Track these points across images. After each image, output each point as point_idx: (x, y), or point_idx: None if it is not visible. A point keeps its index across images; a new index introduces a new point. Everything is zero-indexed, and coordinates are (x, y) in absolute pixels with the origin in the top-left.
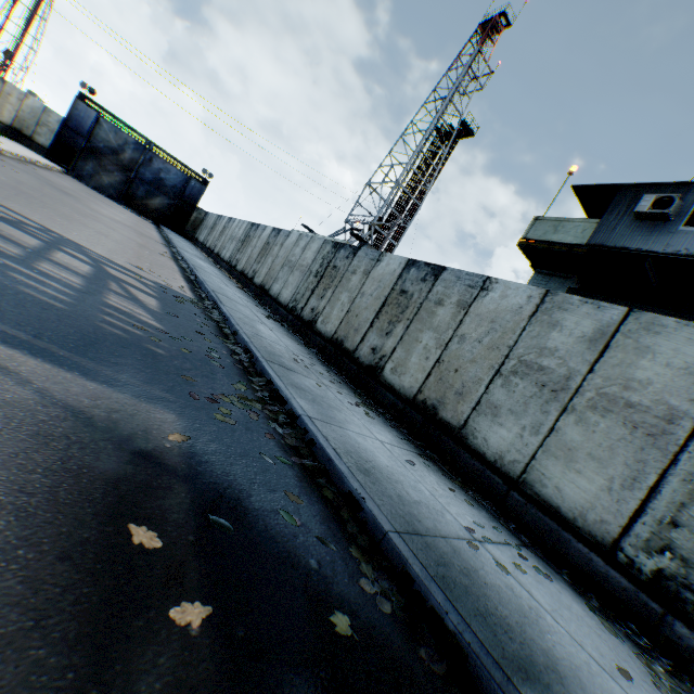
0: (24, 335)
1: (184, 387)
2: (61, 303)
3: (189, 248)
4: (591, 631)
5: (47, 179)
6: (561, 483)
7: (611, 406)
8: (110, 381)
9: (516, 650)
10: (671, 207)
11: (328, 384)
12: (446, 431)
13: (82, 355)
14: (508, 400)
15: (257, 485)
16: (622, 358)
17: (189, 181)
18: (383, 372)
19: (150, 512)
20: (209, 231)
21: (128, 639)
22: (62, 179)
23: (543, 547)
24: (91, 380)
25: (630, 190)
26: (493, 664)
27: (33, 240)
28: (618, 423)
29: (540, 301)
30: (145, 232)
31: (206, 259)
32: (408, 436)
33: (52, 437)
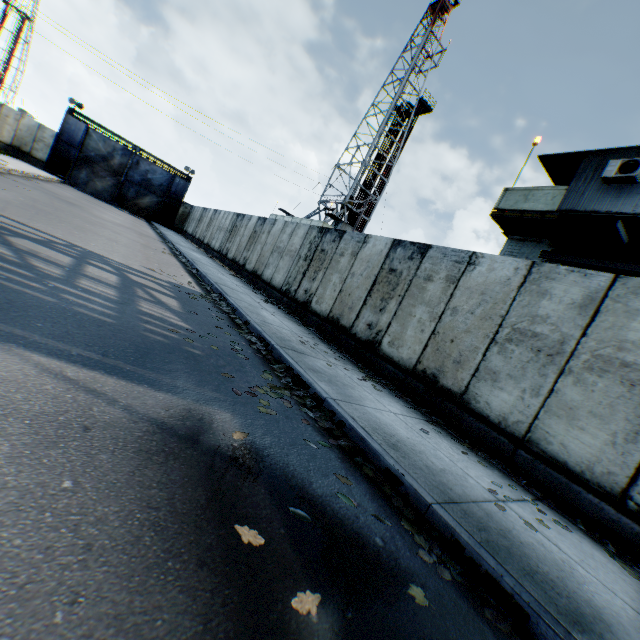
0: (95, 355)
1: (227, 385)
2: (109, 317)
3: (181, 242)
4: (616, 577)
5: (52, 192)
6: (565, 439)
7: (606, 366)
8: (171, 389)
9: (565, 604)
10: (637, 170)
11: (334, 362)
12: (448, 397)
13: (143, 367)
14: (505, 366)
15: (312, 471)
16: (613, 321)
17: (173, 179)
18: (381, 346)
19: (245, 511)
20: (197, 223)
21: (271, 632)
22: (63, 190)
23: (554, 499)
24: (158, 390)
25: (595, 156)
26: (553, 620)
27: (65, 258)
28: (615, 382)
29: (527, 273)
30: (143, 231)
31: (198, 250)
32: (412, 404)
33: (151, 451)
